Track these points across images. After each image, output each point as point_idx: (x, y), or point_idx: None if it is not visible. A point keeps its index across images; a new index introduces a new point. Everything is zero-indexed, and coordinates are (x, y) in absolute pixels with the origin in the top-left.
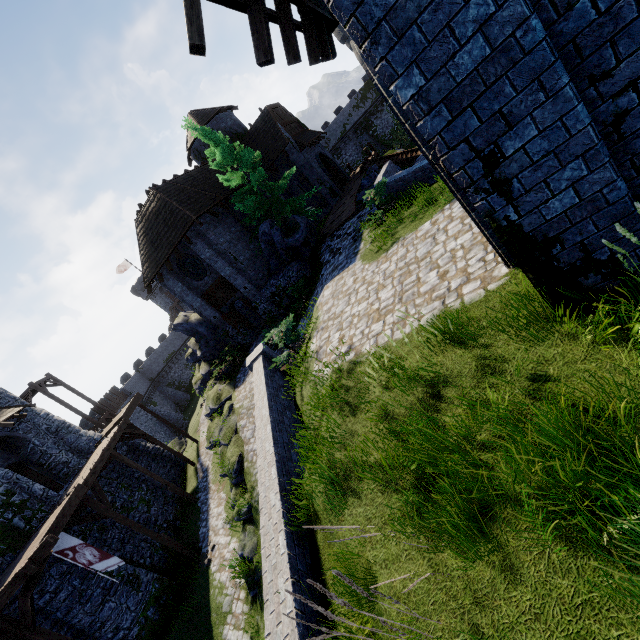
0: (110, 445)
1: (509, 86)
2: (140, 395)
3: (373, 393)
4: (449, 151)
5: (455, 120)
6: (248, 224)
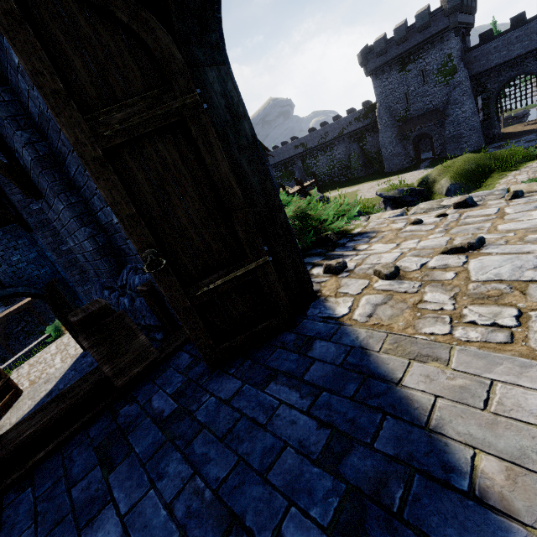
0: (31, 301)
1: None
2: None
3: None
4: None
5: None
6: None
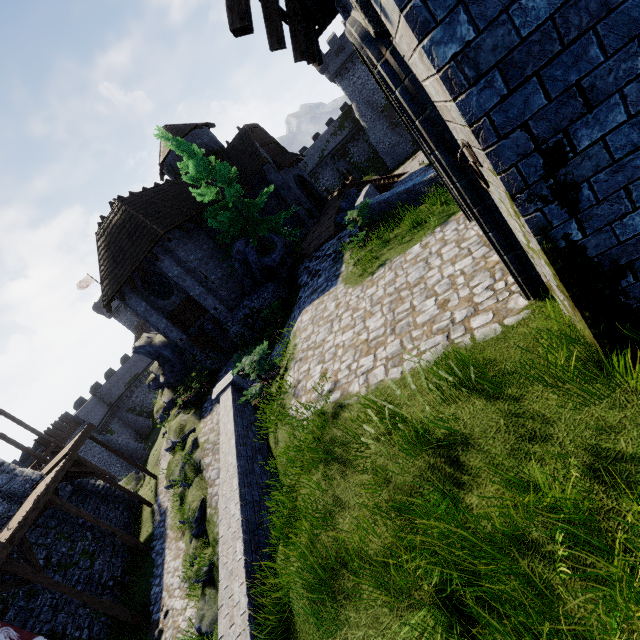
0: (48, 488)
1: (596, 46)
2: (92, 425)
3: (367, 449)
4: (498, 140)
5: (512, 95)
6: (221, 242)
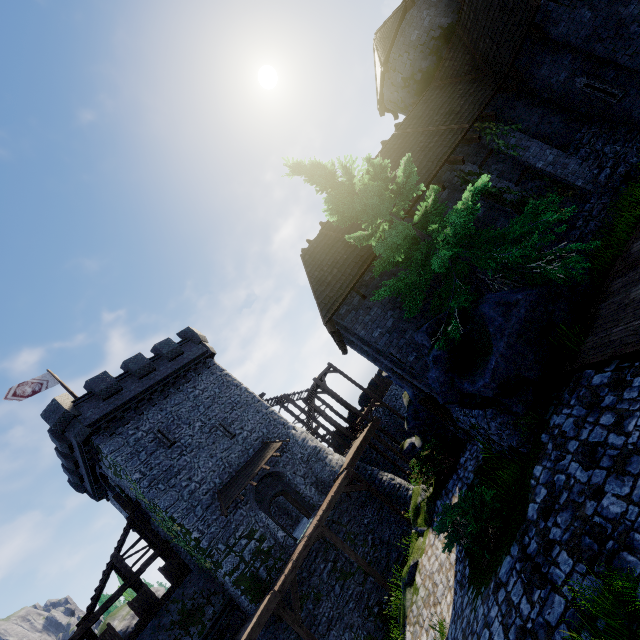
0: (321, 519)
1: None
2: (377, 420)
3: None
4: None
5: None
6: None
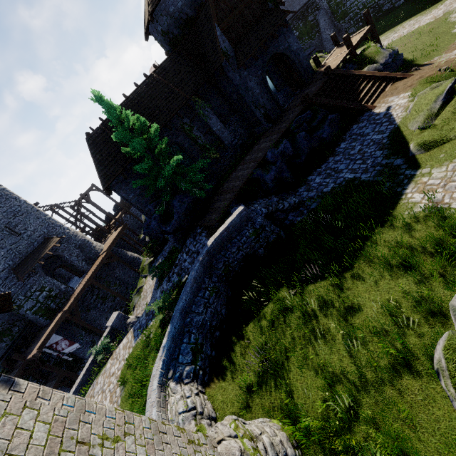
0: (91, 277)
1: None
2: (126, 225)
3: None
4: None
5: None
6: None
